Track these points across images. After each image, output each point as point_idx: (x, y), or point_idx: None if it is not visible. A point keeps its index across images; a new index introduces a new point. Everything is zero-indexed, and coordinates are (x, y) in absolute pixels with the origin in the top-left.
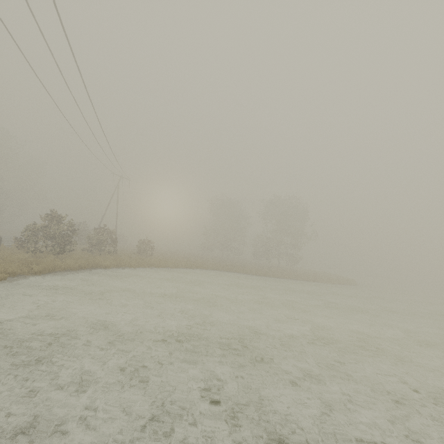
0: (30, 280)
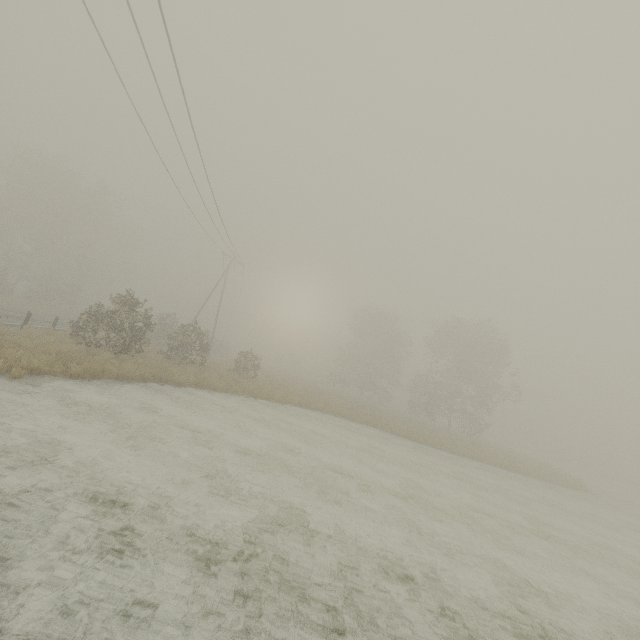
0: (57, 385)
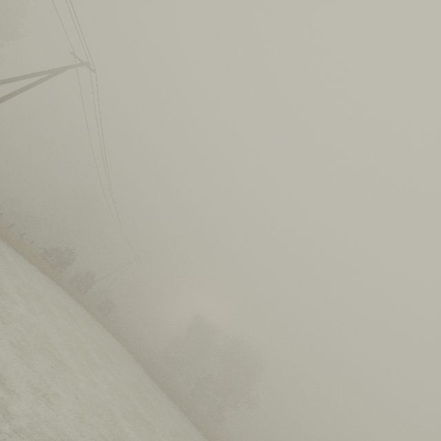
0: (24, 259)
